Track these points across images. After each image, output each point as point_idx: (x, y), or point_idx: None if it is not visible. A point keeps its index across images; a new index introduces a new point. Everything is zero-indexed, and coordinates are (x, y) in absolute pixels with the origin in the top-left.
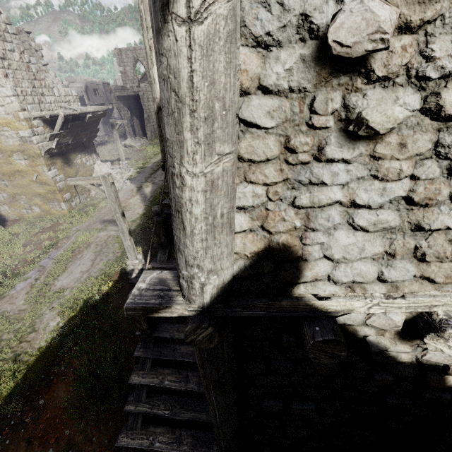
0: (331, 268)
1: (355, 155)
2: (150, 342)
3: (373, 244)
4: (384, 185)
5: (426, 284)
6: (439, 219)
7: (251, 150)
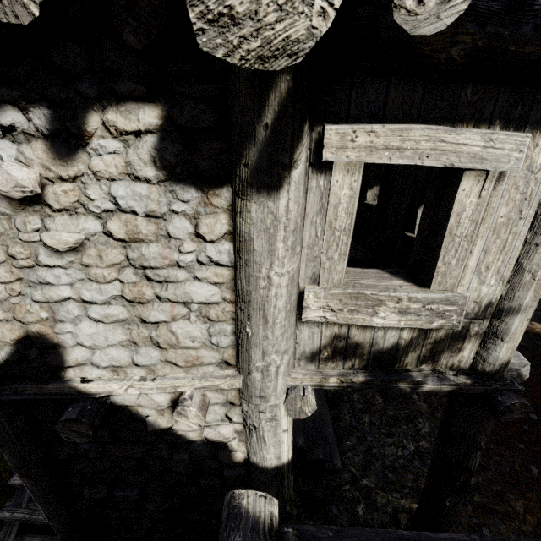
0: (88, 353)
1: (66, 262)
2: None
3: (114, 333)
4: (99, 286)
5: (173, 368)
6: (155, 314)
7: None
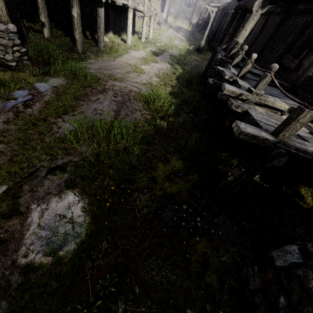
0: None
1: None
2: None
3: None
4: None
5: None
6: None
7: None
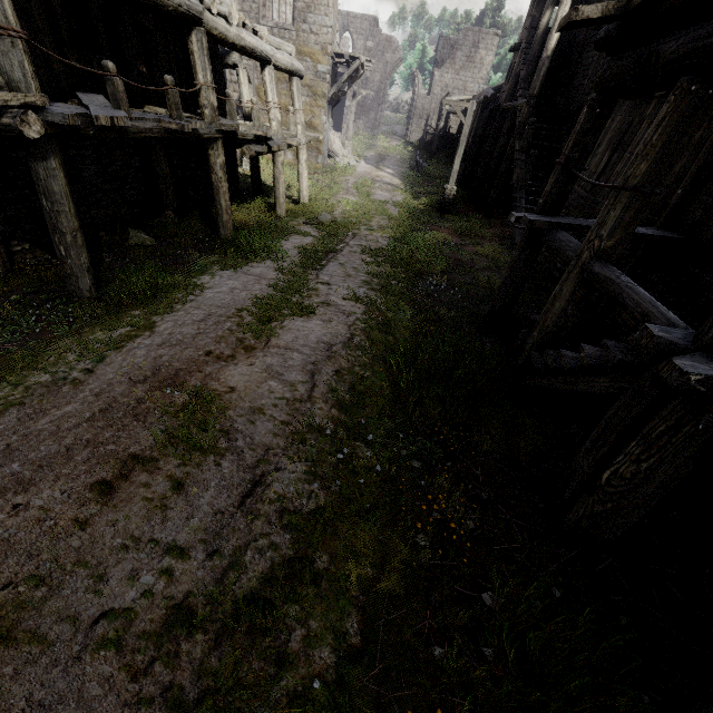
0: None
1: None
2: (522, 194)
3: None
4: None
5: None
6: None
7: None
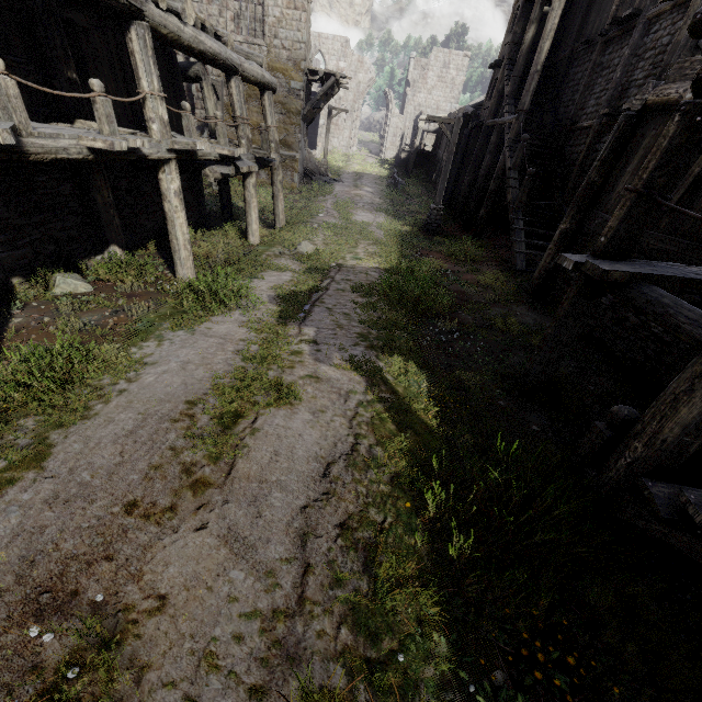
0: None
1: None
2: (519, 214)
3: None
4: None
5: None
6: None
7: (695, 54)
